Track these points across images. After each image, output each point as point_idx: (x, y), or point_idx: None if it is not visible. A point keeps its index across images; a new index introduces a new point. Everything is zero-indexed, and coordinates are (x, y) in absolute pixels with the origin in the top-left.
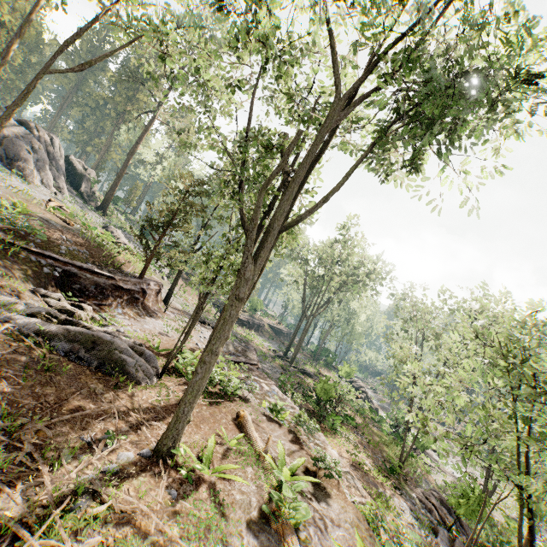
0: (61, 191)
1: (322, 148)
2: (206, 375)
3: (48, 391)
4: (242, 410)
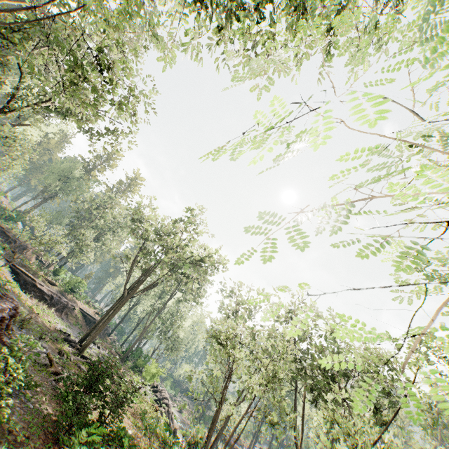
0: None
1: None
2: None
3: None
4: None
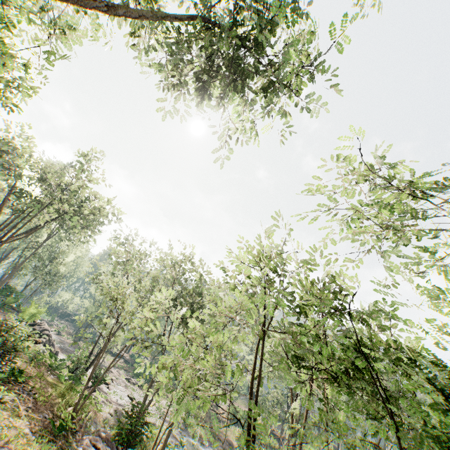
0: None
1: None
2: None
3: None
4: None
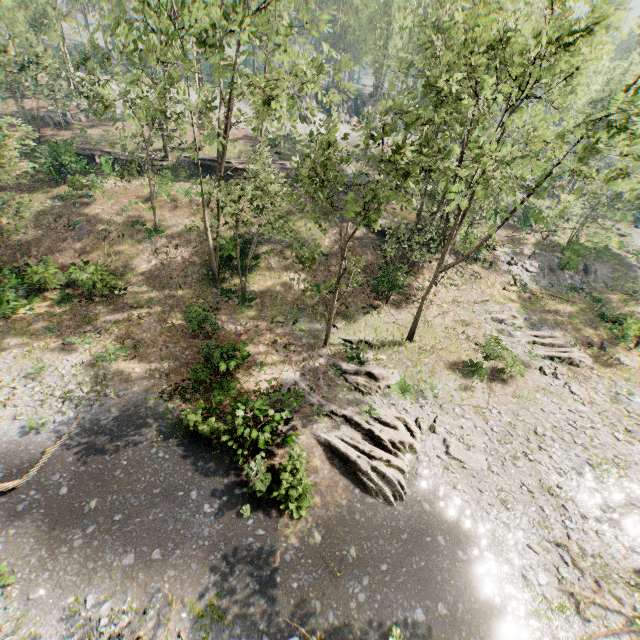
0: None
1: None
2: None
3: None
4: None
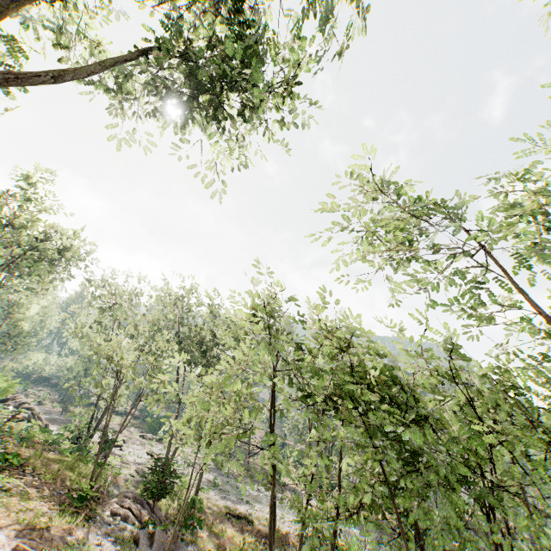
0: None
1: None
2: None
3: None
4: None
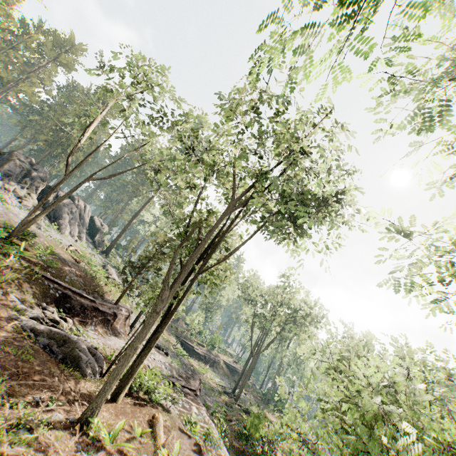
0: (81, 239)
1: (230, 224)
2: (125, 363)
3: (25, 365)
4: (158, 413)
